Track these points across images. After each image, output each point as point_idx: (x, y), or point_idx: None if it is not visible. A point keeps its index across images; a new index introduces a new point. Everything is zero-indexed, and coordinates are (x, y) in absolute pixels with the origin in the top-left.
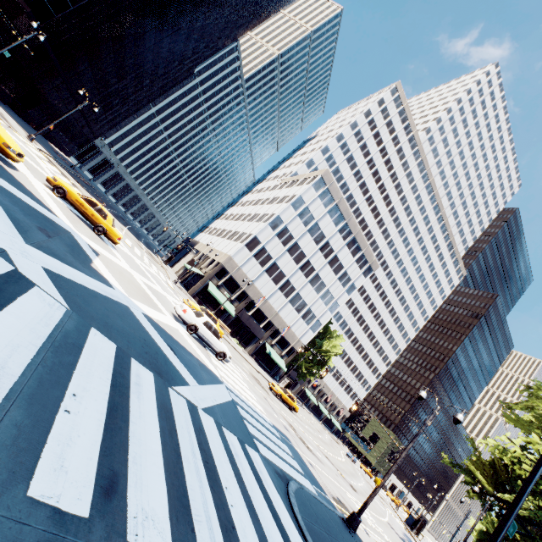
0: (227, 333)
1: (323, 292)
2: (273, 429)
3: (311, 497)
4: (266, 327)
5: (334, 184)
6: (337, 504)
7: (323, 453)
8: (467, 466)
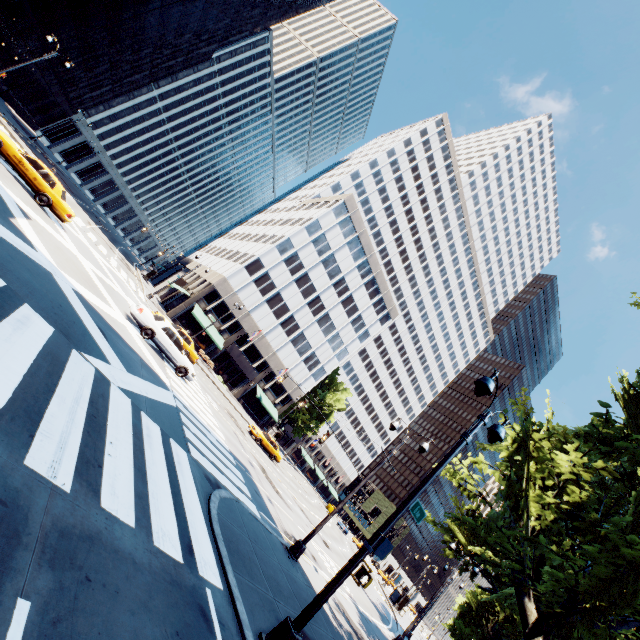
0: (211, 369)
1: (332, 335)
2: (229, 454)
3: (247, 513)
4: (260, 368)
5: (357, 212)
6: (288, 538)
7: (300, 506)
8: (450, 524)
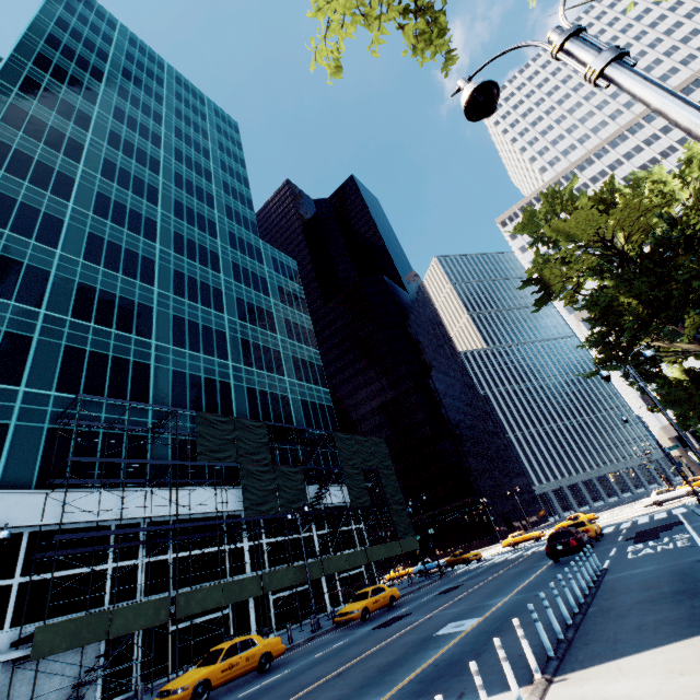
0: None
1: None
2: None
3: None
4: None
5: None
6: None
7: None
8: None
